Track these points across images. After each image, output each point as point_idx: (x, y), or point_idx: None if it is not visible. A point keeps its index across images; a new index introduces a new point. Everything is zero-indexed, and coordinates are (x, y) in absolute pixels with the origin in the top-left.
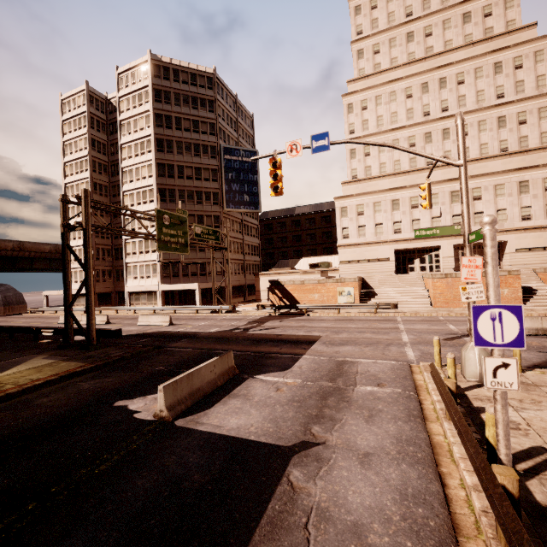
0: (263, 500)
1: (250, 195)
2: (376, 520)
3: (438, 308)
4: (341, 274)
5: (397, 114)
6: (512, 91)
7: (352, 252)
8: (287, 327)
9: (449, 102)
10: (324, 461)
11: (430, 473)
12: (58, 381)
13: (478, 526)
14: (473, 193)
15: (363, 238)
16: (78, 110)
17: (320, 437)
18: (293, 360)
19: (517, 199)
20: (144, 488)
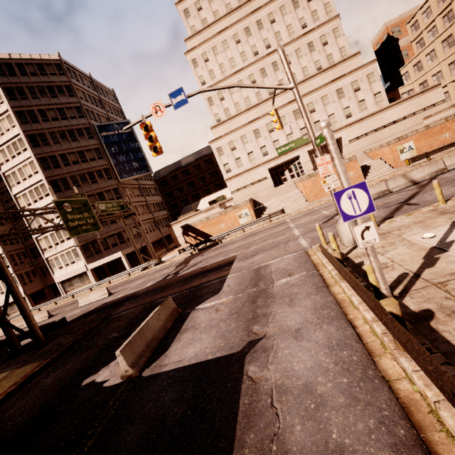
0: (234, 401)
1: (138, 161)
2: (319, 375)
3: (312, 201)
4: (235, 202)
5: (234, 59)
6: (311, 20)
7: (238, 181)
8: (208, 258)
9: (269, 40)
10: (269, 349)
11: (343, 324)
12: (19, 388)
13: (383, 345)
14: (308, 108)
15: (242, 167)
16: None
17: (261, 332)
18: (221, 282)
19: (339, 104)
20: (133, 442)
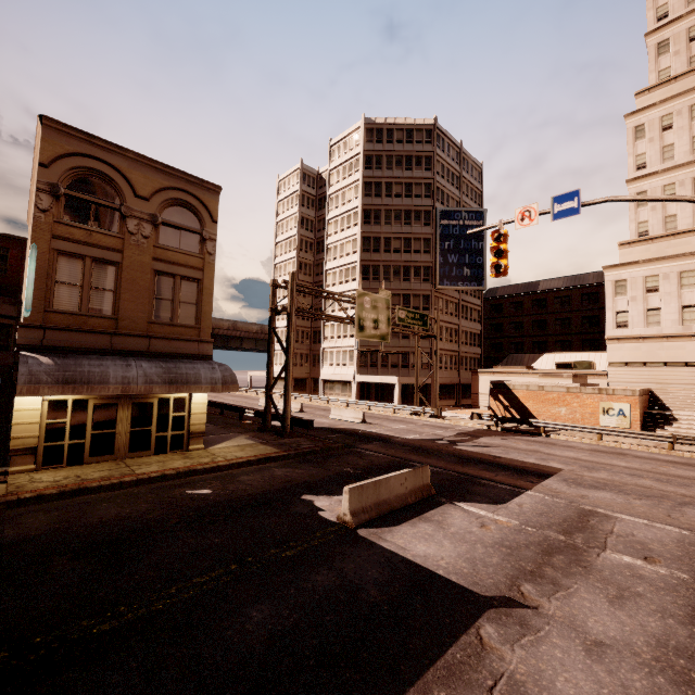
0: (443, 642)
1: (472, 267)
2: None
3: None
4: (610, 382)
5: None
6: None
7: (633, 349)
8: (511, 449)
9: None
10: (530, 628)
11: None
12: (256, 463)
13: None
14: None
15: (656, 327)
16: (291, 190)
17: (532, 599)
18: (511, 493)
19: None
20: (322, 584)
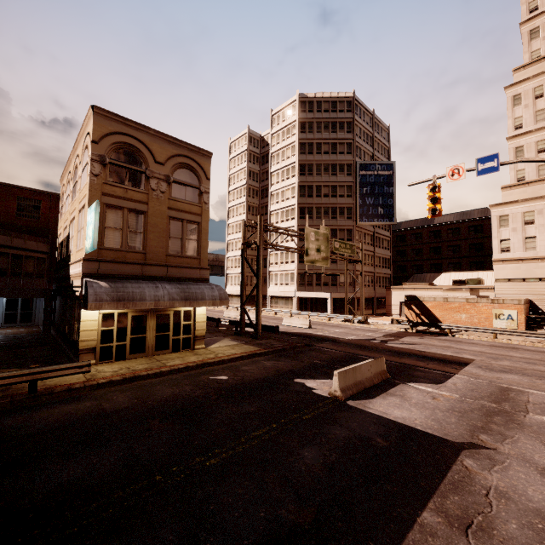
0: (442, 469)
1: (385, 207)
2: None
3: None
4: (497, 294)
5: None
6: None
7: (514, 268)
8: (429, 345)
9: None
10: (497, 461)
11: None
12: (247, 357)
13: None
14: None
15: (532, 251)
16: (241, 150)
17: (490, 444)
18: (444, 376)
19: None
20: (341, 436)
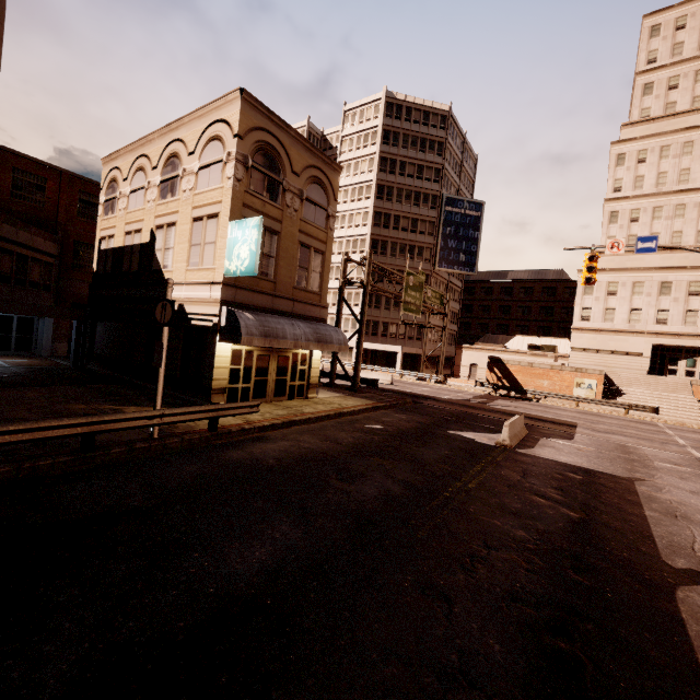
0: (632, 491)
1: (467, 254)
2: None
3: None
4: (570, 363)
5: (689, 172)
6: None
7: (591, 339)
8: (527, 409)
9: None
10: (660, 487)
11: None
12: (371, 410)
13: None
14: None
15: (610, 323)
16: None
17: (647, 478)
18: (568, 434)
19: None
20: (543, 472)
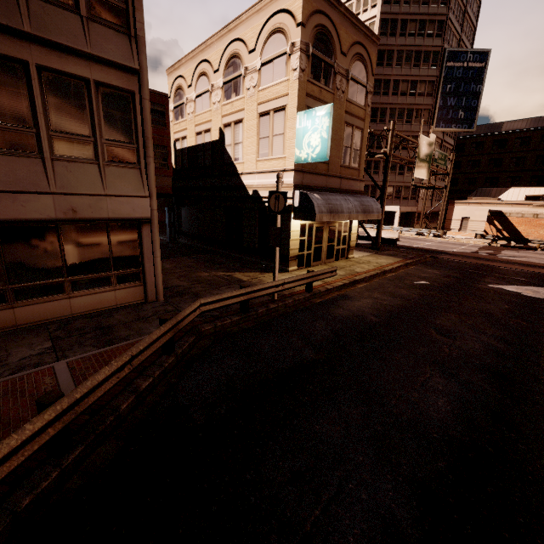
0: None
1: (466, 110)
2: None
3: None
4: None
5: None
6: None
7: None
8: (539, 259)
9: None
10: None
11: None
12: (403, 266)
13: None
14: None
15: None
16: None
17: None
18: None
19: None
20: None
